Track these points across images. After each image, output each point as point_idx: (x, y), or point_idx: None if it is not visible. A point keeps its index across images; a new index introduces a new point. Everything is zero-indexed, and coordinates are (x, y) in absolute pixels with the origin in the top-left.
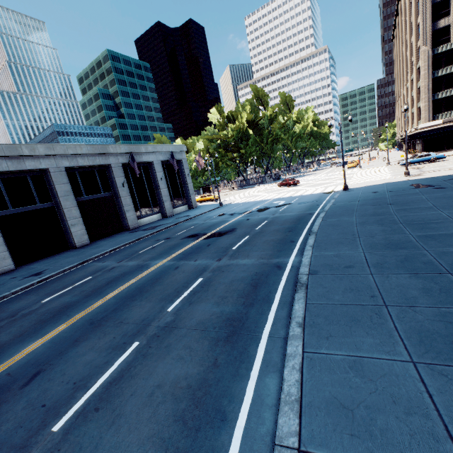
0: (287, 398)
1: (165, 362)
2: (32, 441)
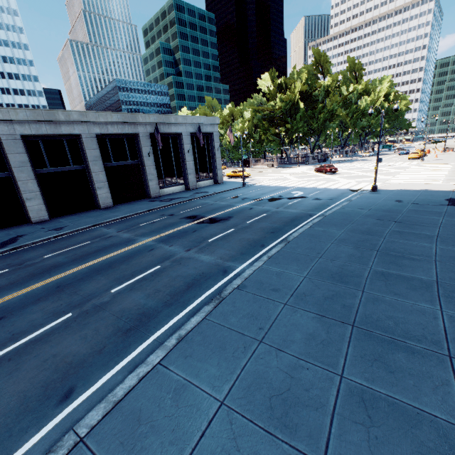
0: (111, 397)
1: (73, 337)
2: None
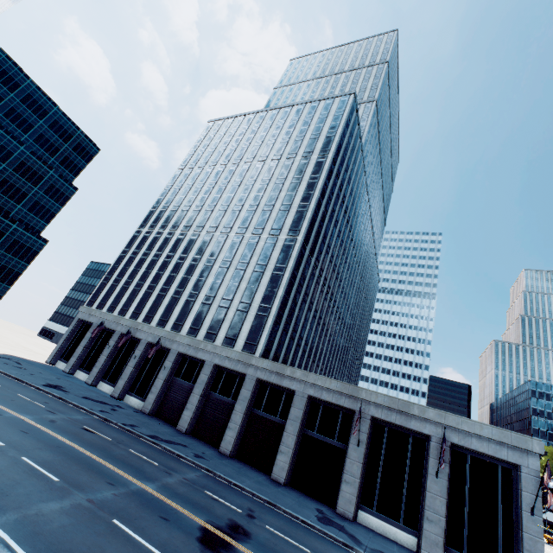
0: None
1: None
2: None
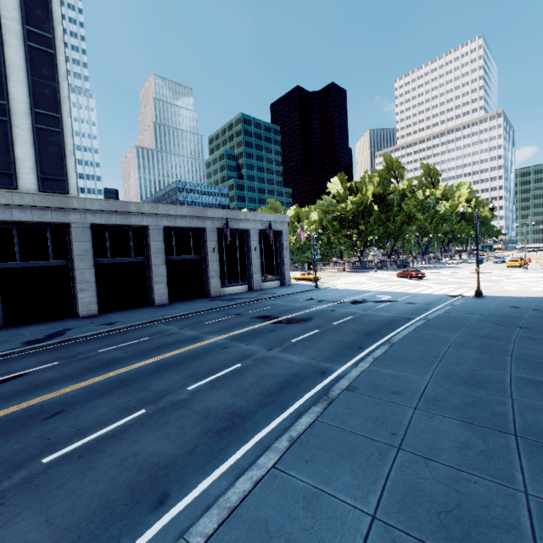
0: (223, 502)
1: (154, 436)
2: (26, 463)
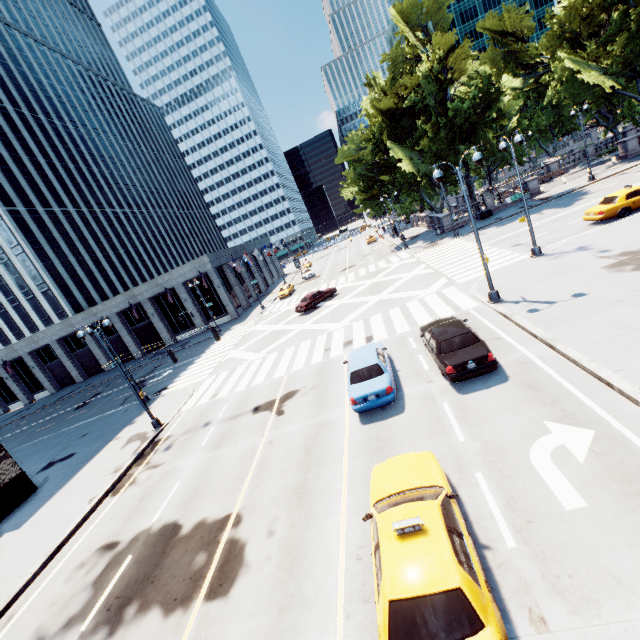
0: None
1: None
2: None
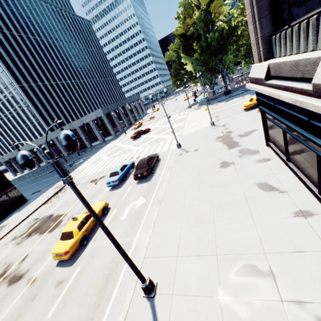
0: None
1: None
2: None
